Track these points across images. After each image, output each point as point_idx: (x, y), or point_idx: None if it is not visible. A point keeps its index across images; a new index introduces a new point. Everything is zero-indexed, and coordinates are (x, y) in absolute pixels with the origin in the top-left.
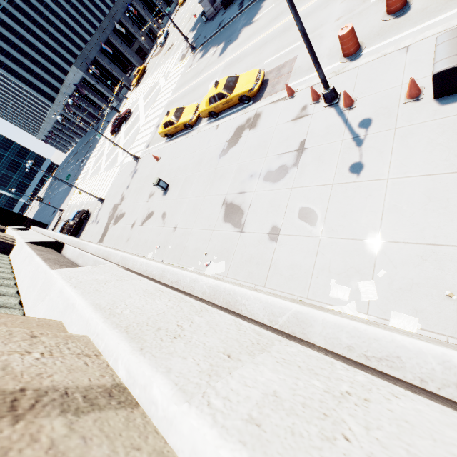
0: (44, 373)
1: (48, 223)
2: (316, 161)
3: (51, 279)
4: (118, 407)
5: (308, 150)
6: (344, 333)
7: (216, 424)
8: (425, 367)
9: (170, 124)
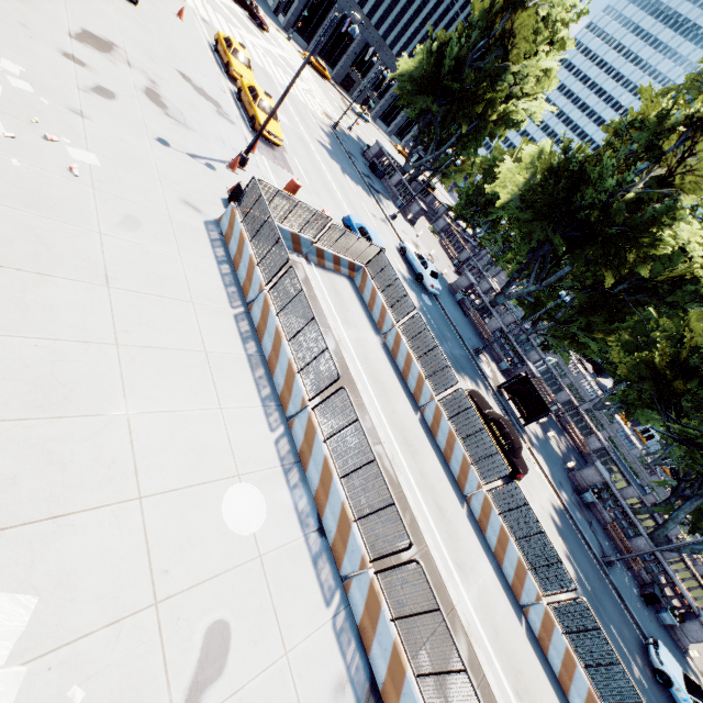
0: None
1: None
2: (173, 128)
3: None
4: None
5: (186, 130)
6: None
7: None
8: None
9: (229, 45)
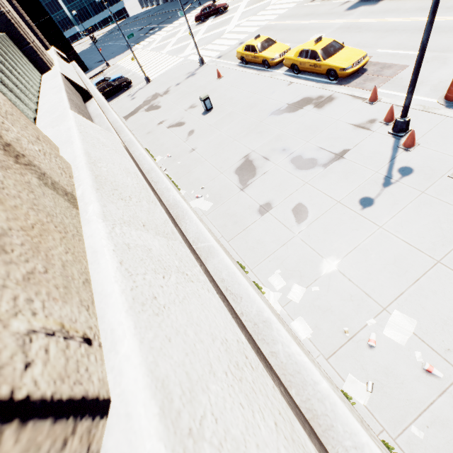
0: (37, 159)
1: (90, 69)
2: (343, 174)
3: (67, 116)
4: (67, 200)
5: (344, 161)
6: (227, 271)
7: (110, 234)
8: (249, 309)
9: (252, 50)
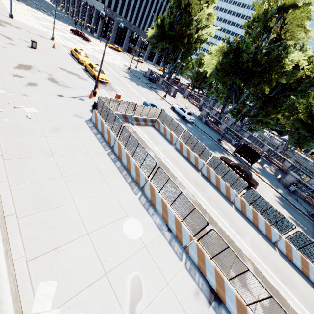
0: None
1: None
2: (63, 89)
3: None
4: None
5: (68, 88)
6: None
7: None
8: None
9: (76, 51)
